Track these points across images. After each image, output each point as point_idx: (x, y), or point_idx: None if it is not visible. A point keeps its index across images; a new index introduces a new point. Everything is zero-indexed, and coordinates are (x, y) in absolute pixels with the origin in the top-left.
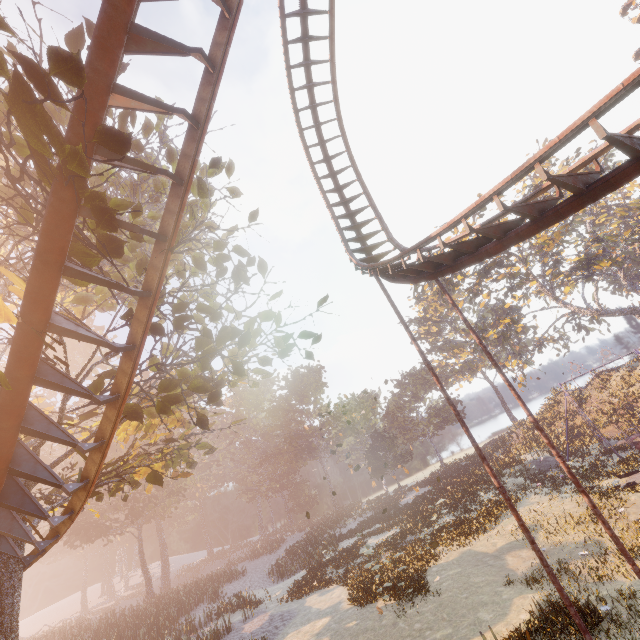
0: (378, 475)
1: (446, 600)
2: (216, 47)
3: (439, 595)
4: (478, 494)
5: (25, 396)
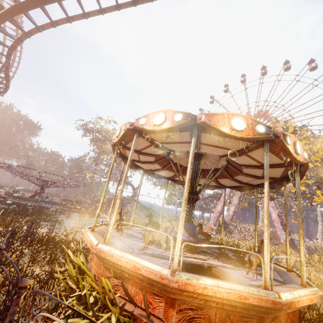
0: (13, 175)
1: None
2: None
3: None
4: None
5: None
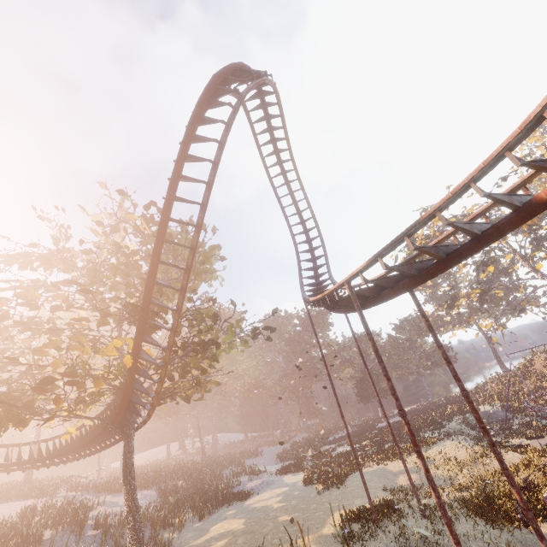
0: (364, 402)
1: (347, 491)
2: (189, 260)
3: (346, 488)
4: (424, 431)
5: (133, 378)
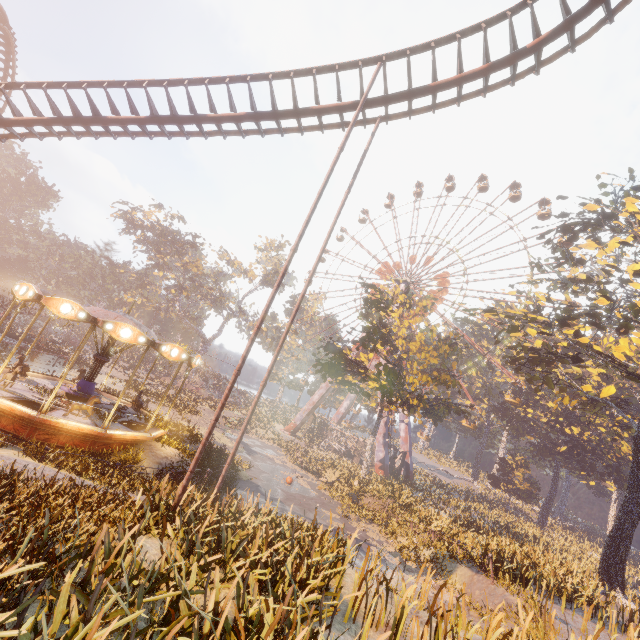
0: None
1: None
2: None
3: None
4: None
5: None
